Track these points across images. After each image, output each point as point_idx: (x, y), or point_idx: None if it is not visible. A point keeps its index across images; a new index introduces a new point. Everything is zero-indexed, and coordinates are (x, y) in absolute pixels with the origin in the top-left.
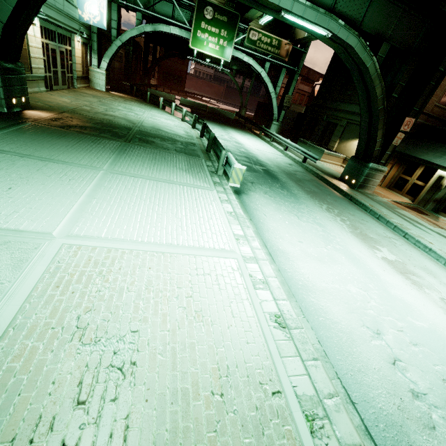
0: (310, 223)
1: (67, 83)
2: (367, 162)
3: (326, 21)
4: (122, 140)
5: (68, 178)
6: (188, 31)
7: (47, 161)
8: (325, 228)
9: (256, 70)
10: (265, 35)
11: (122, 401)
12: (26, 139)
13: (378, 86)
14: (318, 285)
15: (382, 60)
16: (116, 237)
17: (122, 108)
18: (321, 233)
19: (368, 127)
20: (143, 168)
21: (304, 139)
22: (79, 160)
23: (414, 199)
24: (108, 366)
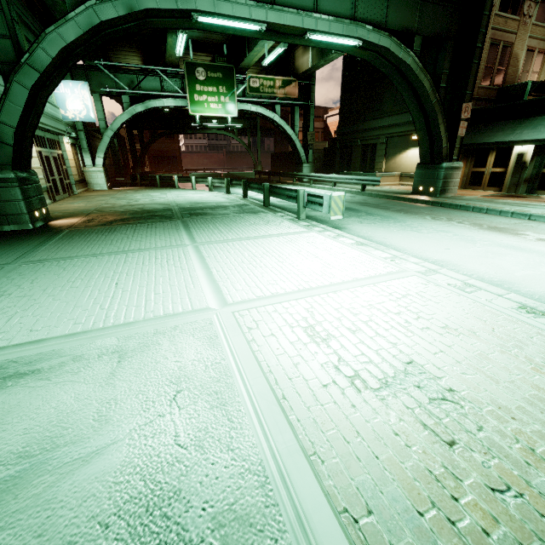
0: (434, 233)
1: (67, 190)
2: (439, 163)
3: (354, 31)
4: (174, 219)
5: (163, 260)
6: (183, 99)
7: (124, 253)
8: (454, 233)
9: (268, 117)
10: (266, 78)
11: (489, 427)
12: (80, 243)
13: (425, 80)
14: (514, 276)
15: (419, 53)
16: (276, 292)
17: (141, 197)
18: (455, 237)
19: (425, 127)
20: (225, 233)
21: (345, 171)
22: (154, 244)
23: (499, 189)
24: (429, 401)
